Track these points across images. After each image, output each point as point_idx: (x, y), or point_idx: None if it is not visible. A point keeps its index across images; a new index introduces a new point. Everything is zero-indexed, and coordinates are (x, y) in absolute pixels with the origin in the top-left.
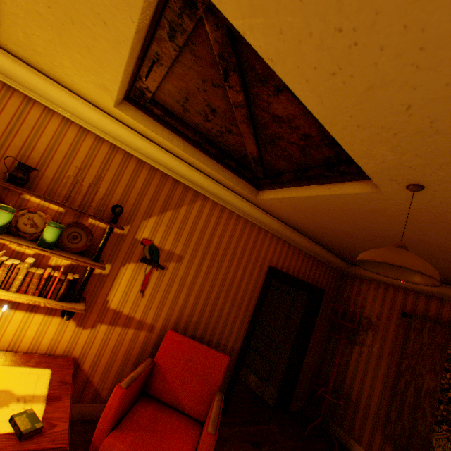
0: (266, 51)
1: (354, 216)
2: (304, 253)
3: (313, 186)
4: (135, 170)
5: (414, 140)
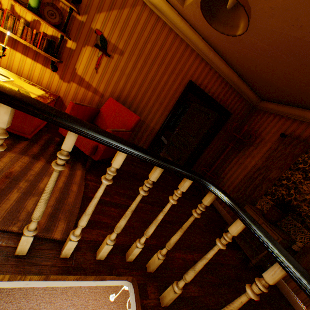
0: None
1: None
2: (222, 79)
3: None
4: None
5: None
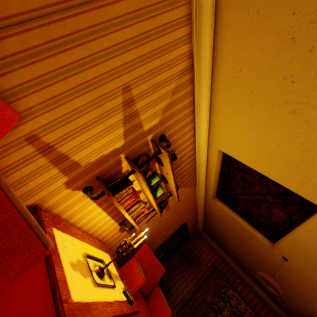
0: (309, 228)
1: (246, 237)
2: (196, 219)
3: (246, 222)
4: (190, 165)
5: (306, 260)
